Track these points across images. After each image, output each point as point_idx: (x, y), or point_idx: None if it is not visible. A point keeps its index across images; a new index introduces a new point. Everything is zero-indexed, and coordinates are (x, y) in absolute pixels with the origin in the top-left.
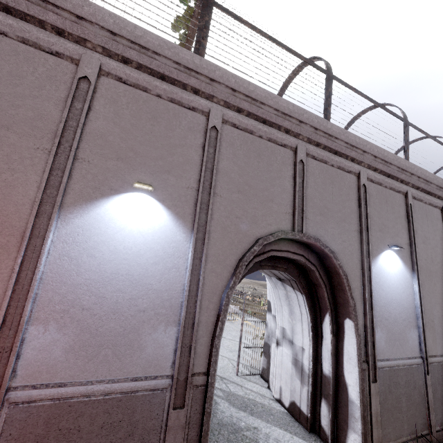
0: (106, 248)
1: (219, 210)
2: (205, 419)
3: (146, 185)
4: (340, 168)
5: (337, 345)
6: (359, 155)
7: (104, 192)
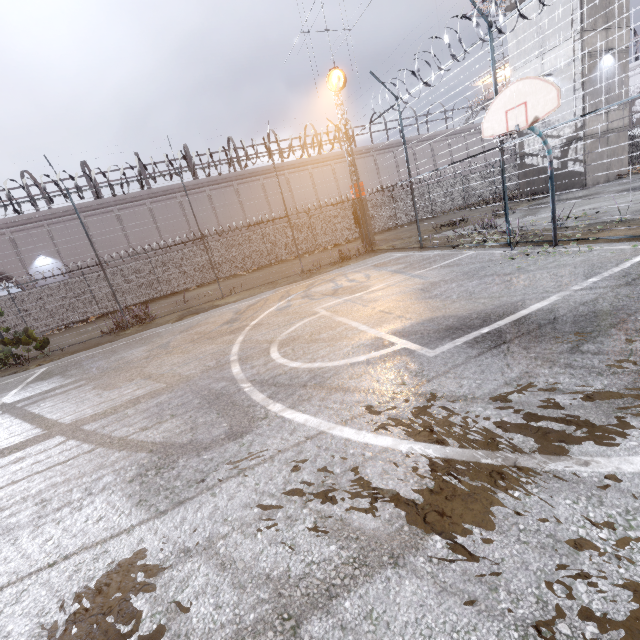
0: None
1: None
2: None
3: None
4: None
5: None
6: None
7: None
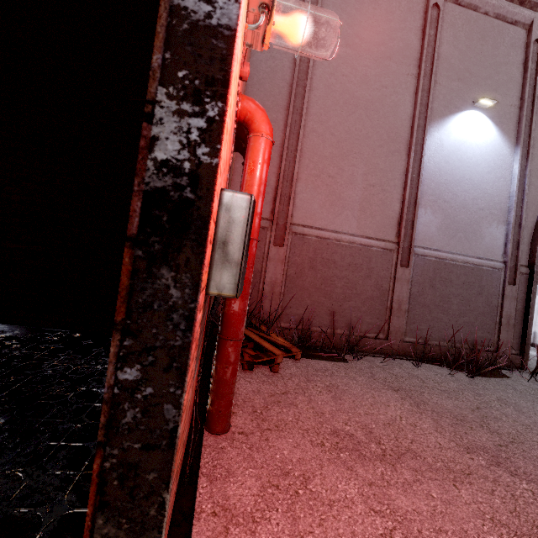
0: (455, 157)
1: (537, 127)
2: (531, 296)
3: (492, 99)
4: None
5: None
6: None
7: (450, 110)
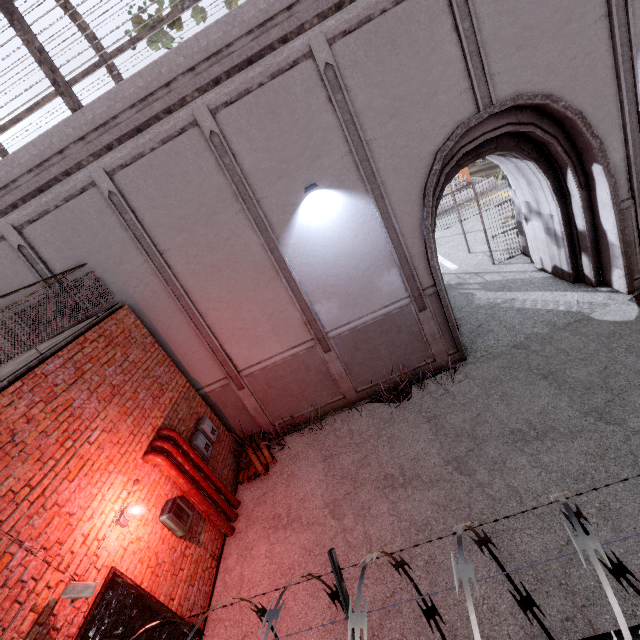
0: (319, 246)
1: (381, 154)
2: (445, 310)
3: (312, 188)
4: None
5: (589, 197)
6: None
7: (290, 211)
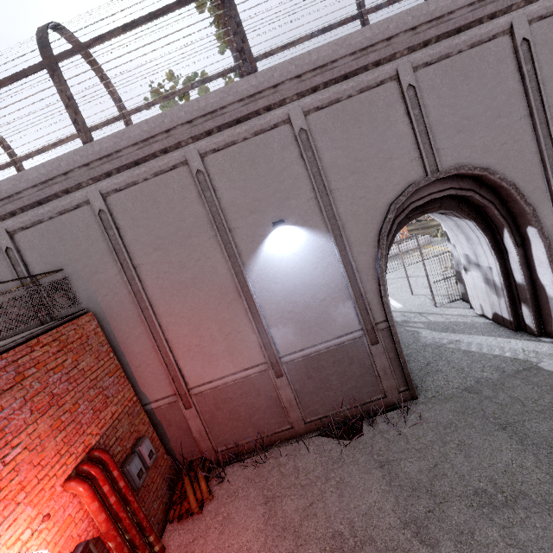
0: (281, 274)
1: (342, 202)
2: (396, 346)
3: (280, 223)
4: (474, 45)
5: (525, 254)
6: (501, 1)
7: (258, 241)
